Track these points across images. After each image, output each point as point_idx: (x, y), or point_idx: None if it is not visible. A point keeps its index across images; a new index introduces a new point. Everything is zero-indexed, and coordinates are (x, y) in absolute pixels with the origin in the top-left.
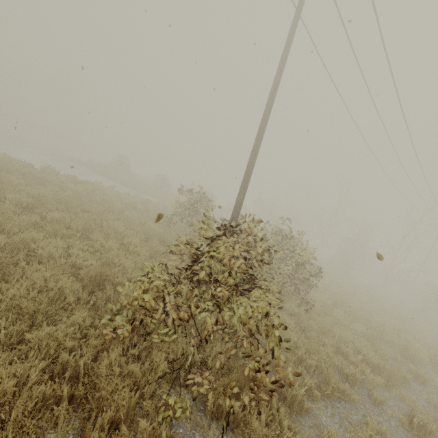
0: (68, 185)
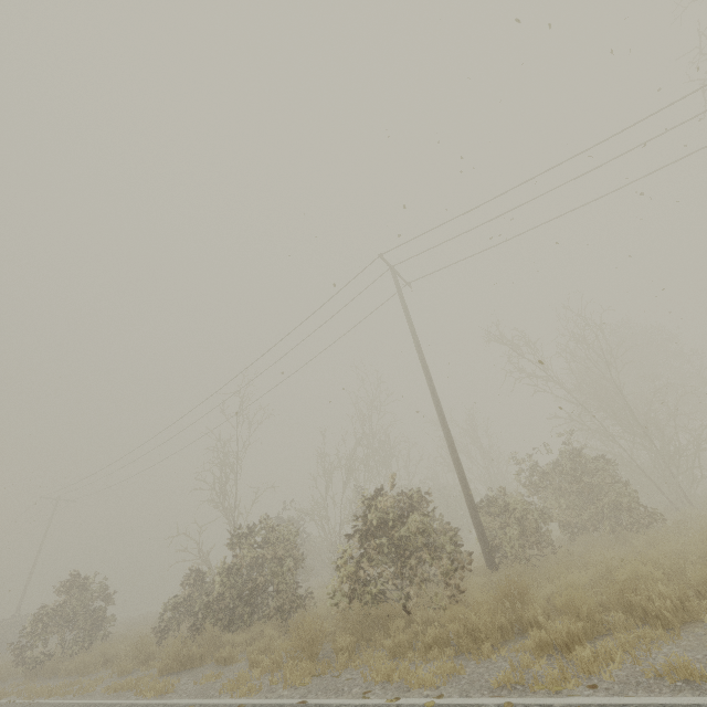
0: None
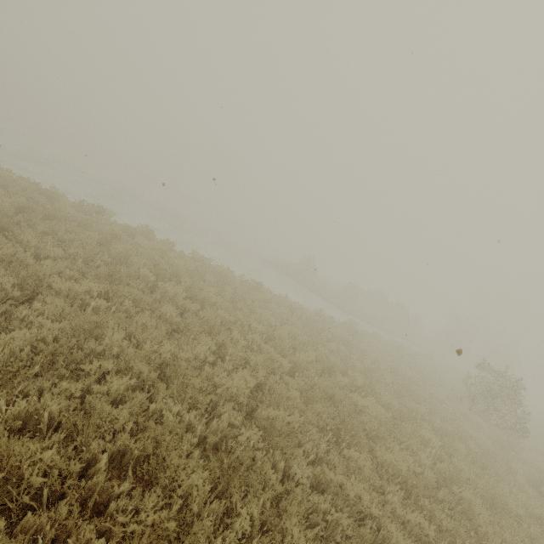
0: (361, 345)
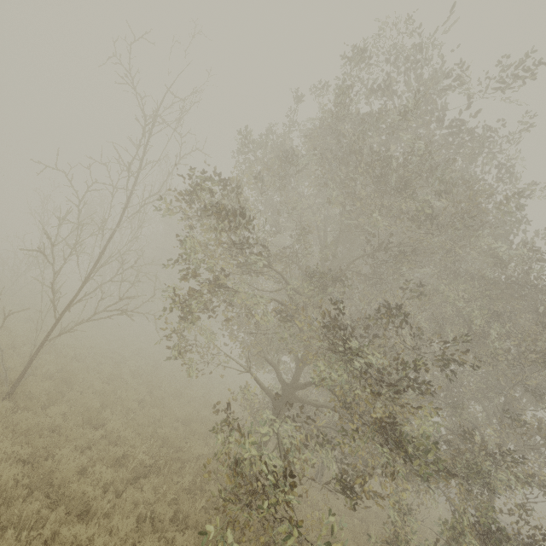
0: None
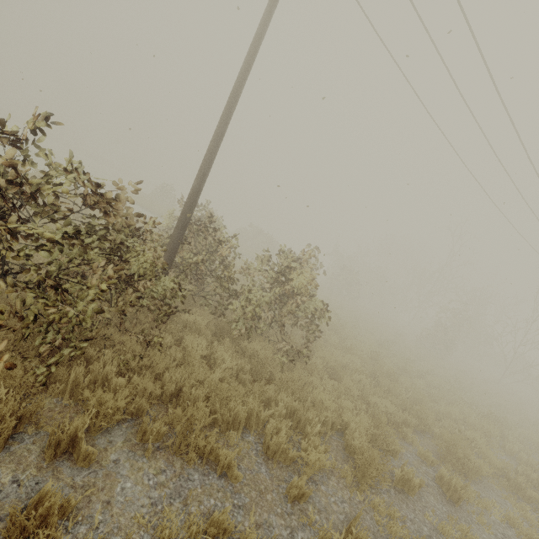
0: None
